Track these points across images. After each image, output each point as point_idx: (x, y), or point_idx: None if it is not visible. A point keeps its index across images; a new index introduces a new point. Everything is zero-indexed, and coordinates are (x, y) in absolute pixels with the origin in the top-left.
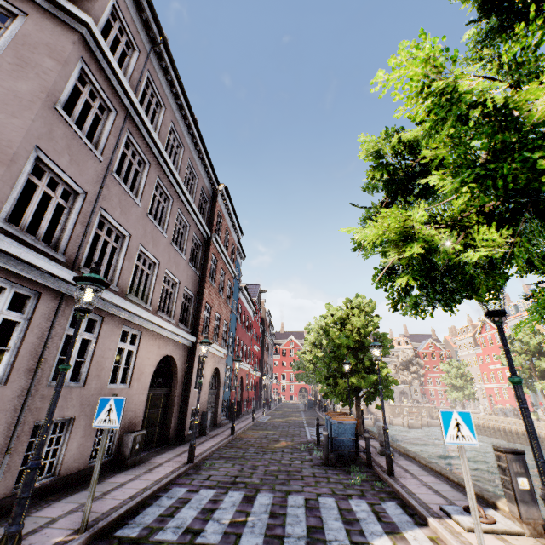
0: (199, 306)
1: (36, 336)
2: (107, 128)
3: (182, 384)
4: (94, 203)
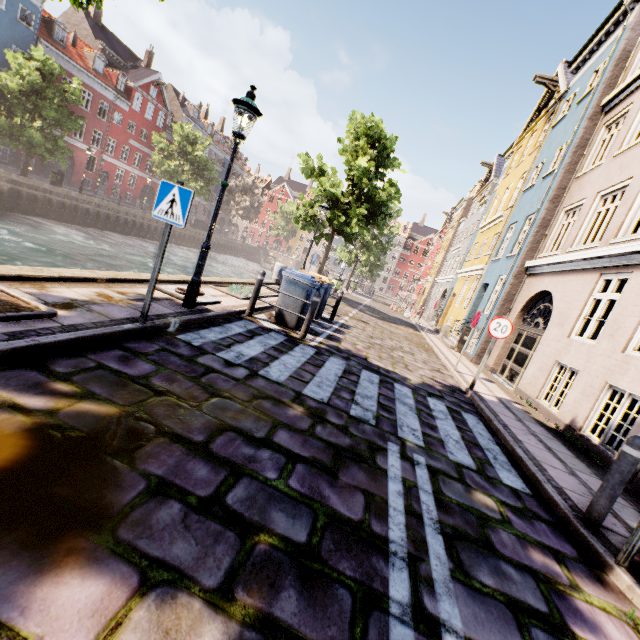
0: None
1: None
2: None
3: None
4: None
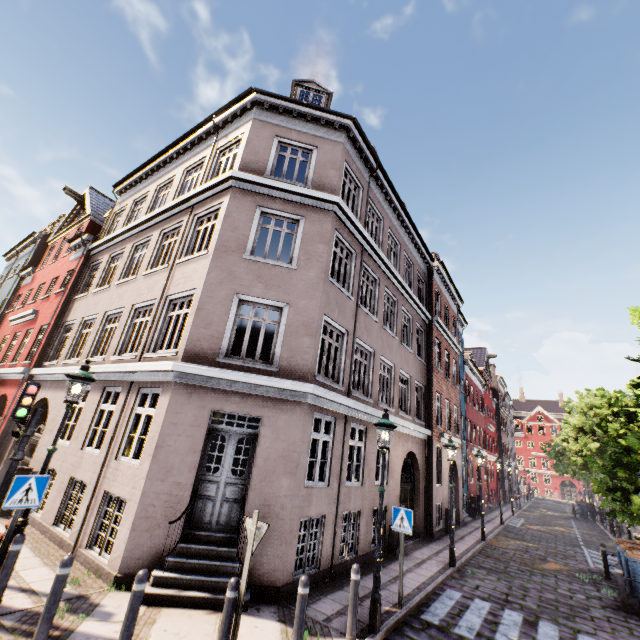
0: (429, 396)
1: (337, 450)
2: (352, 270)
3: (423, 478)
4: (352, 336)
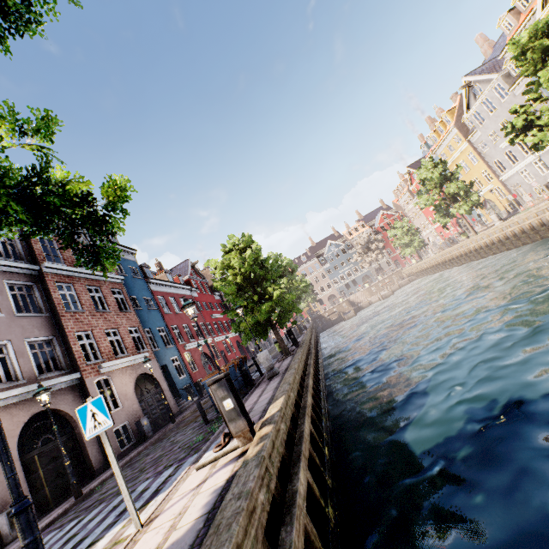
0: (67, 342)
1: None
2: None
3: None
4: None
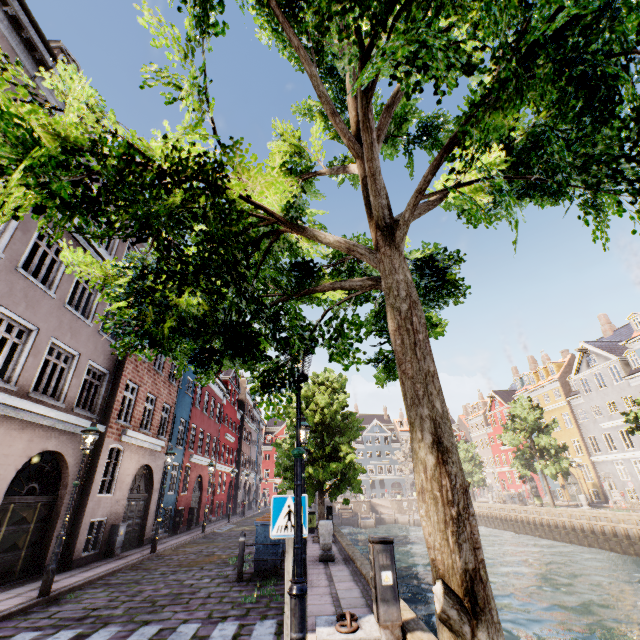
0: (116, 385)
1: None
2: None
3: (78, 489)
4: None
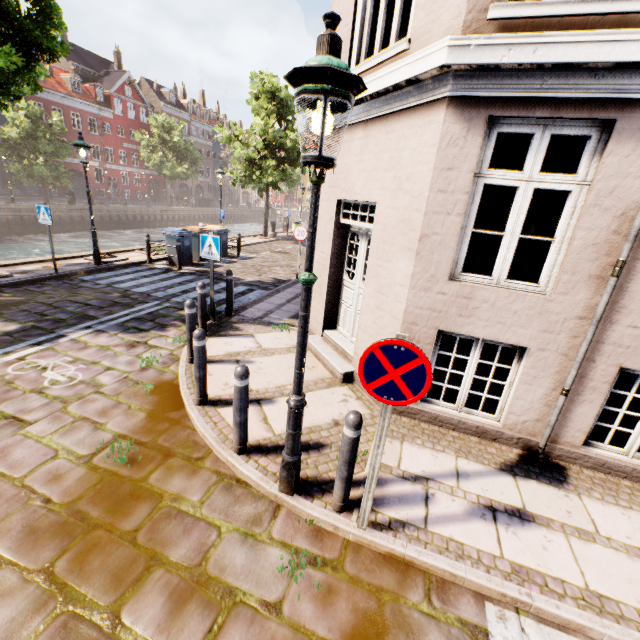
0: None
1: None
2: None
3: None
4: None
